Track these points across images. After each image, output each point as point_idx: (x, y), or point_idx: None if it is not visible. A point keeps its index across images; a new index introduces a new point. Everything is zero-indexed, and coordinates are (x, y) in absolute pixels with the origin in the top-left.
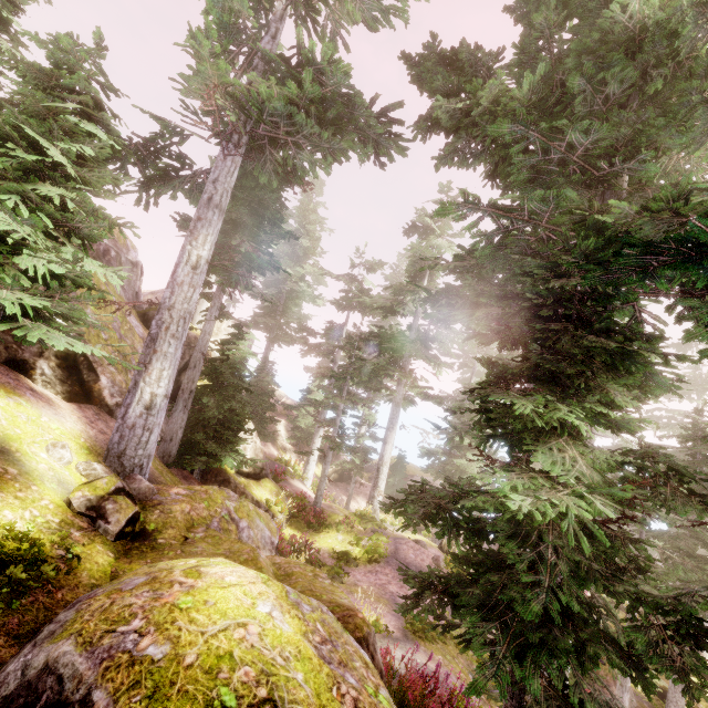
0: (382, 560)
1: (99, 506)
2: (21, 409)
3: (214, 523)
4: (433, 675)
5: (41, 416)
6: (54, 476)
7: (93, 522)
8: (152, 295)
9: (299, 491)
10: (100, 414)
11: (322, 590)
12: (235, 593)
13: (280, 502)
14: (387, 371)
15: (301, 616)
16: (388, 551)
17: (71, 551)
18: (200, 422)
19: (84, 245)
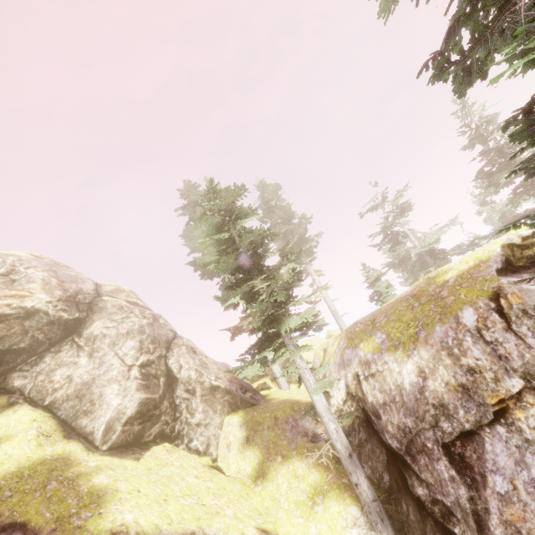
0: None
1: None
2: None
3: None
4: None
5: None
6: None
7: None
8: None
9: None
10: None
11: None
12: None
13: None
14: None
15: None
16: None
17: None
18: None
19: None
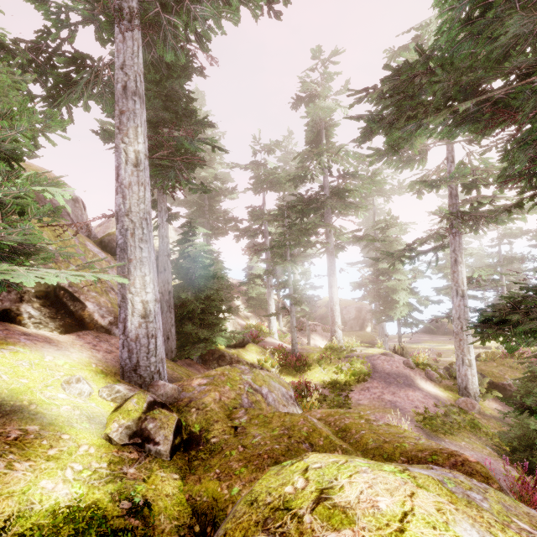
0: (366, 377)
1: (139, 429)
2: (19, 358)
3: (244, 401)
4: (535, 483)
5: (43, 357)
6: (81, 414)
7: (141, 448)
8: (100, 228)
9: (275, 345)
10: (98, 336)
11: (392, 436)
12: (424, 536)
13: (268, 359)
14: (318, 227)
15: (499, 521)
16: (368, 369)
17: (134, 497)
18: (185, 315)
19: (11, 166)
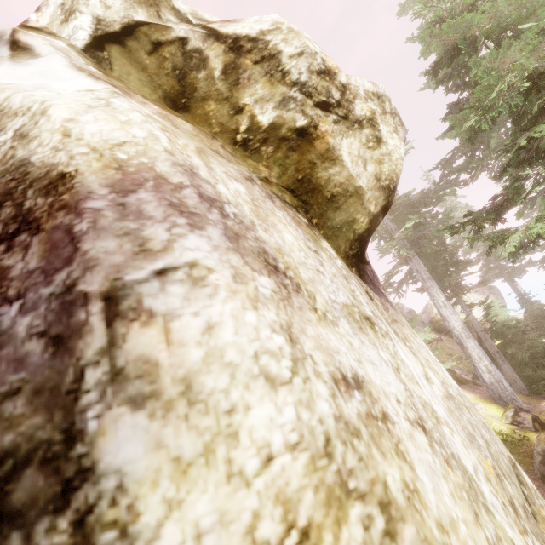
0: None
1: (513, 419)
2: None
3: None
4: None
5: None
6: (486, 415)
7: (518, 426)
8: (423, 314)
9: None
10: (471, 386)
11: None
12: None
13: None
14: None
15: None
16: None
17: (521, 436)
18: (519, 363)
19: None
